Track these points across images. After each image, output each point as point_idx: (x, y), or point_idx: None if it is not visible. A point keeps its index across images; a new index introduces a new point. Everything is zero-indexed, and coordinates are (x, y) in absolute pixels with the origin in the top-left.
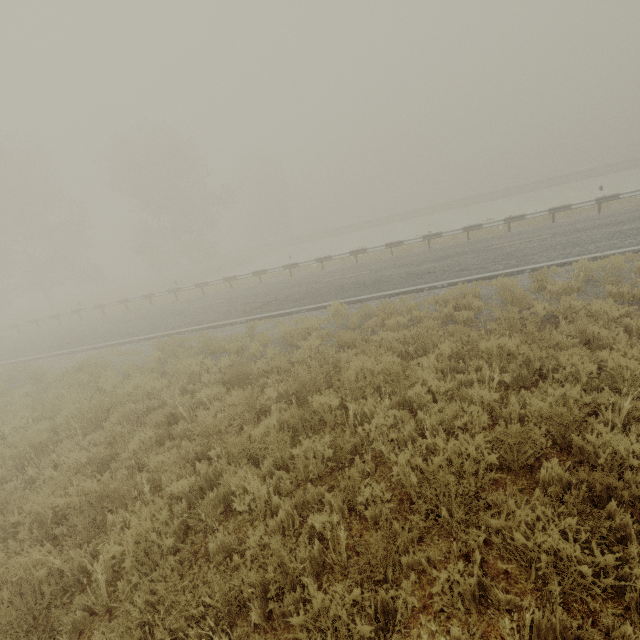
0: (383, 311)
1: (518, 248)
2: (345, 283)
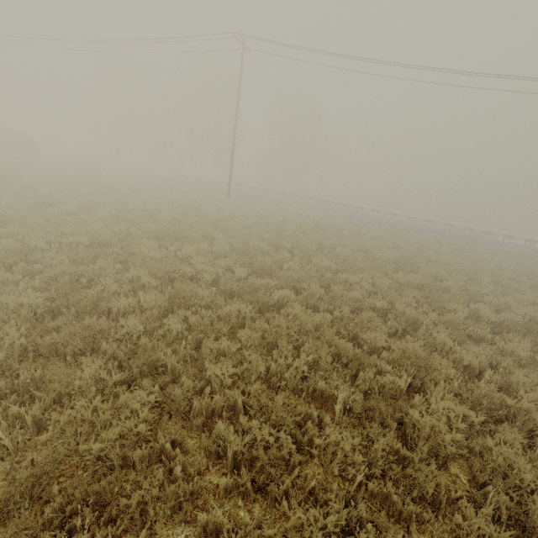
0: (476, 243)
1: (513, 246)
2: (436, 231)
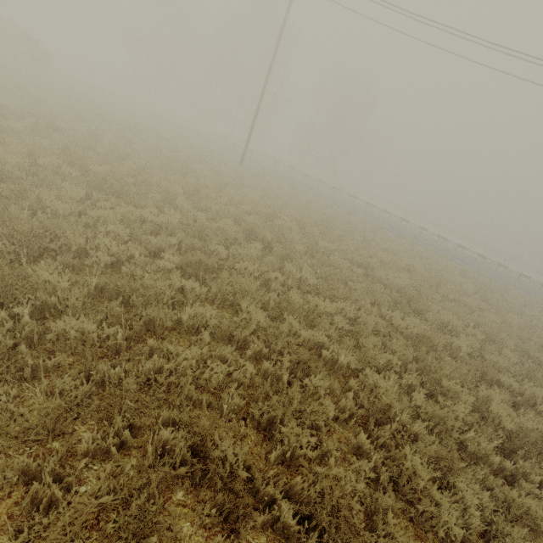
0: (508, 286)
1: None
2: (466, 260)
